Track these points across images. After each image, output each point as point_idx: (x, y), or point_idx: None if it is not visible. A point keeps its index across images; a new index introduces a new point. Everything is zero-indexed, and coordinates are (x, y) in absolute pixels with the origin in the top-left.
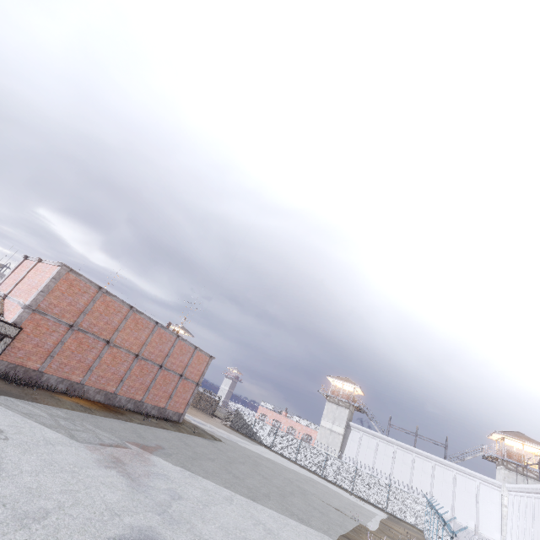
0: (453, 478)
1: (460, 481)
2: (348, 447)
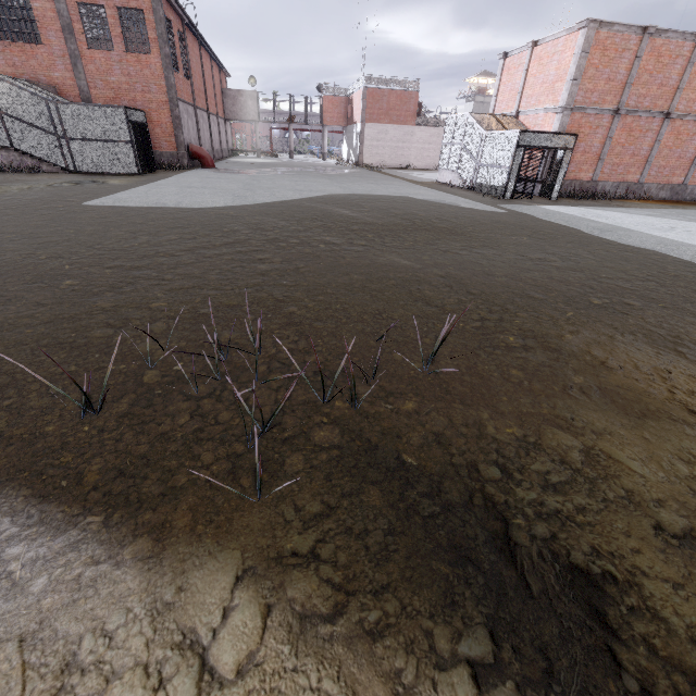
0: None
1: None
2: None
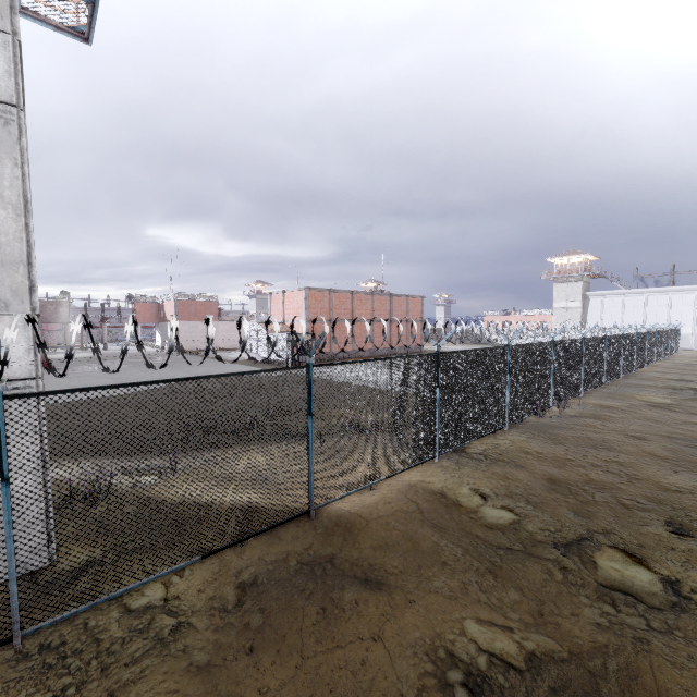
0: None
1: None
2: (590, 316)
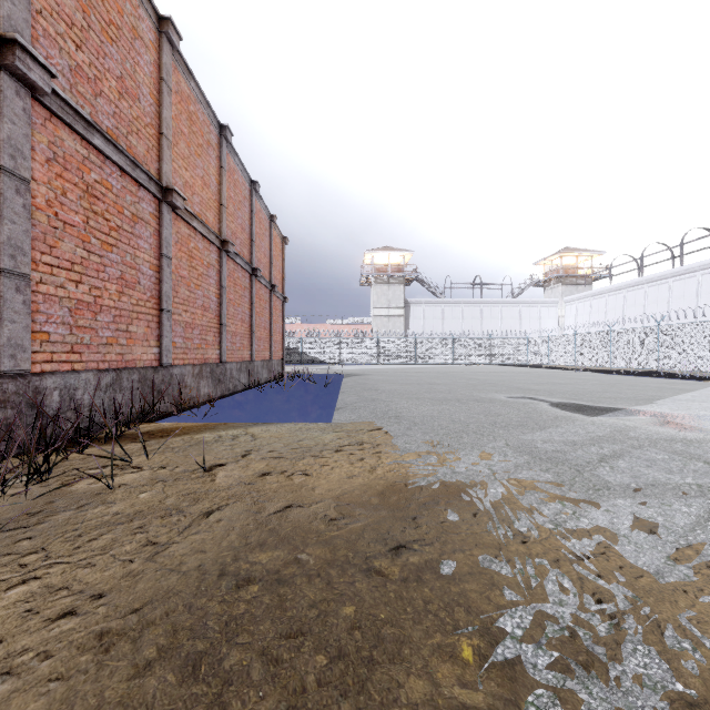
0: (519, 313)
1: (525, 312)
2: (413, 327)
